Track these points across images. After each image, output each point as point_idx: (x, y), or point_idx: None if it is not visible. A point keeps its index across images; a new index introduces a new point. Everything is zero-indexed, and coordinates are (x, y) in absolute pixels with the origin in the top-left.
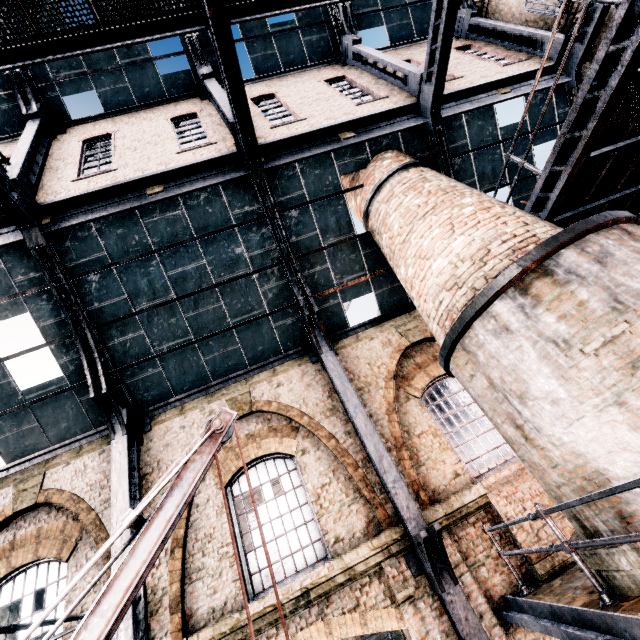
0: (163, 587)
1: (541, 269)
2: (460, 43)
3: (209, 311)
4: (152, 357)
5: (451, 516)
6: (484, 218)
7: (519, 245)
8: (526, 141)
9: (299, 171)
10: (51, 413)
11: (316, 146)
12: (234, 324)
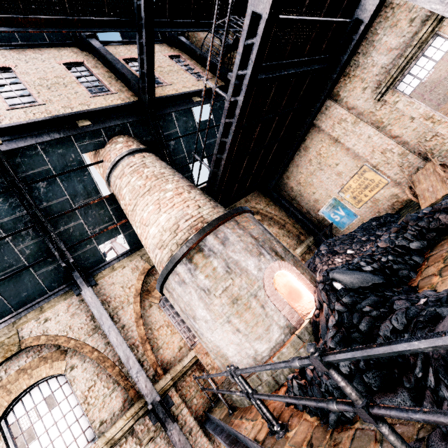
0: None
1: (198, 247)
2: (173, 52)
3: None
4: None
5: (176, 376)
6: (177, 202)
7: (194, 223)
8: (213, 131)
9: (41, 151)
10: None
11: (56, 130)
12: None
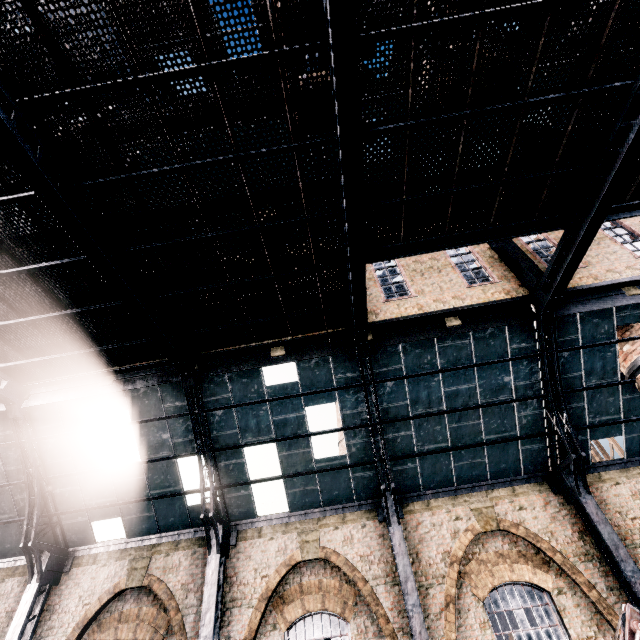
0: None
1: None
2: None
3: (468, 425)
4: (415, 455)
5: None
6: None
7: None
8: None
9: (579, 318)
10: (329, 481)
11: (599, 298)
12: (486, 440)
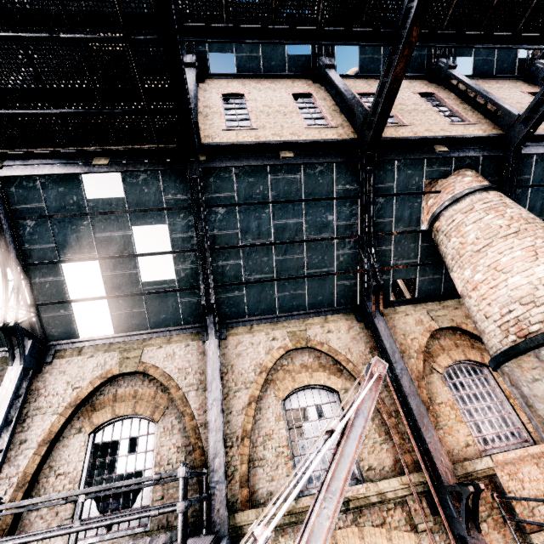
0: (234, 464)
1: None
2: (532, 88)
3: (293, 259)
4: (242, 283)
5: (463, 476)
6: None
7: None
8: None
9: (396, 168)
10: (157, 304)
11: (415, 151)
12: (307, 274)
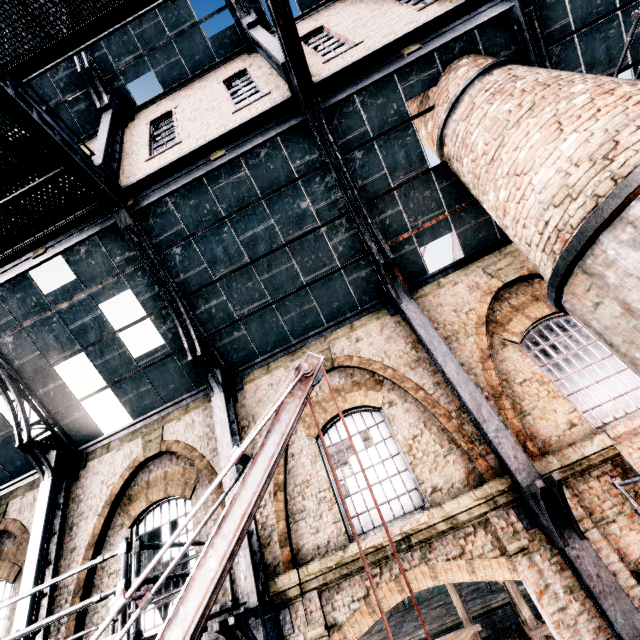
0: (271, 524)
1: None
2: None
3: (282, 272)
4: (235, 321)
5: (568, 469)
6: (606, 104)
7: None
8: None
9: (359, 105)
10: (160, 376)
11: (376, 71)
12: (307, 282)
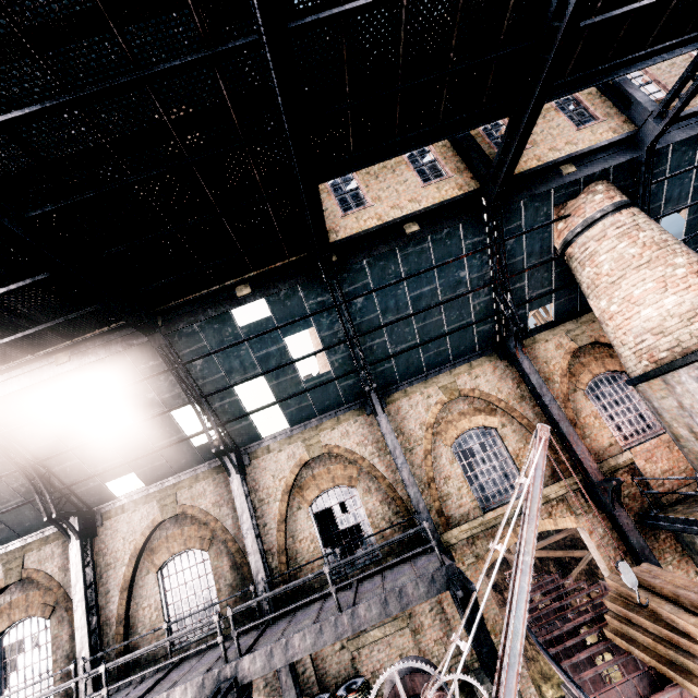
0: (429, 503)
1: None
2: None
3: (433, 322)
4: (390, 357)
5: (608, 470)
6: (694, 283)
7: None
8: None
9: (523, 205)
10: (320, 395)
11: (541, 181)
12: (448, 331)
